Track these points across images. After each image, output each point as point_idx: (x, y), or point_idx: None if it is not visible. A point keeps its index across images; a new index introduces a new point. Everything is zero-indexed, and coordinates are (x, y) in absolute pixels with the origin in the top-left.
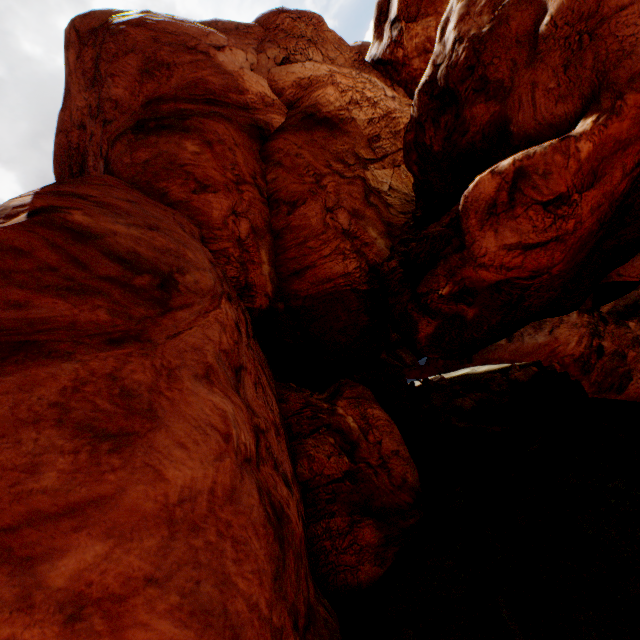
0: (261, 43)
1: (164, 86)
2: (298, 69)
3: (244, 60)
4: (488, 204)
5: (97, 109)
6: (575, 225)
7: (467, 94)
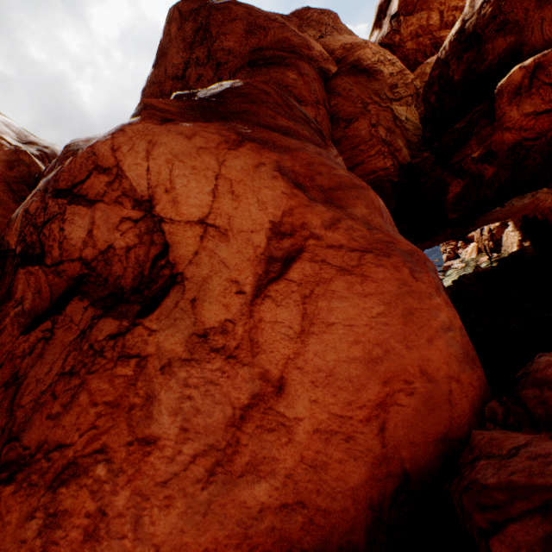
0: (300, 27)
1: (262, 41)
2: (341, 39)
3: None
4: (515, 87)
5: (206, 59)
6: None
7: (489, 35)
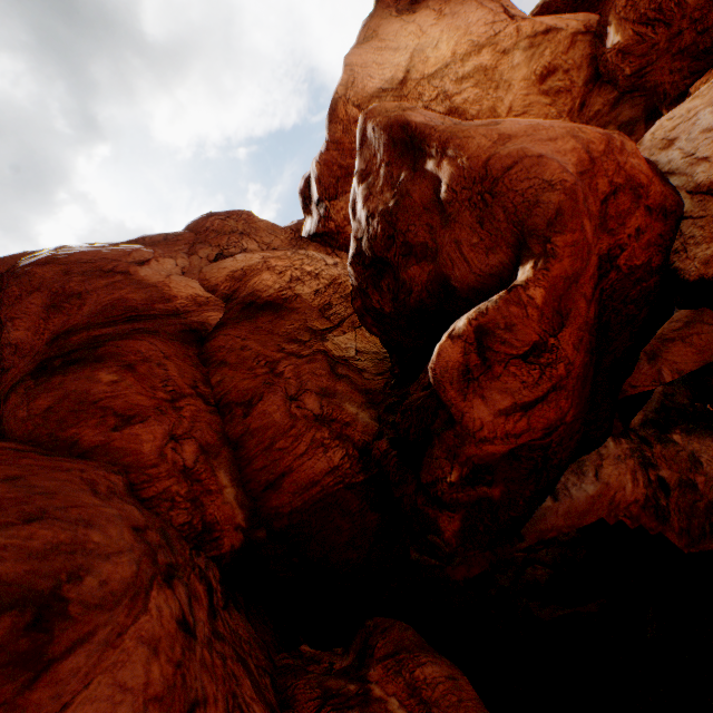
0: (193, 246)
1: (75, 316)
2: (230, 263)
3: (174, 266)
4: (461, 370)
5: None
6: (566, 367)
7: (397, 259)
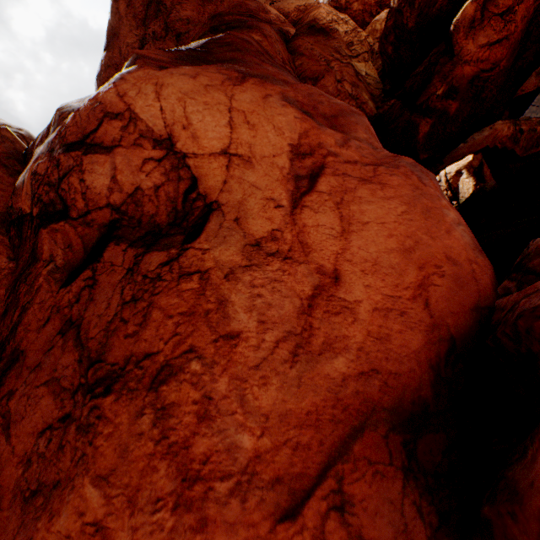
0: None
1: (220, 7)
2: (294, 1)
3: None
4: (470, 21)
5: (163, 32)
6: (514, 29)
7: None
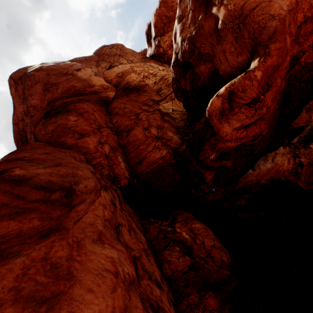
0: (98, 62)
1: (55, 93)
2: (116, 69)
3: (91, 72)
4: (220, 111)
5: (27, 111)
6: (266, 110)
7: (194, 62)
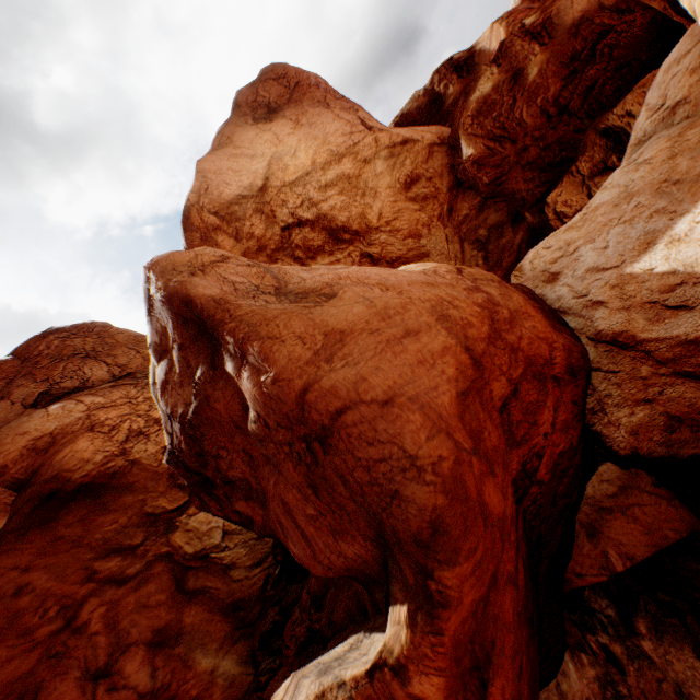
0: (10, 381)
1: None
2: (36, 423)
3: None
4: None
5: None
6: None
7: (219, 480)
